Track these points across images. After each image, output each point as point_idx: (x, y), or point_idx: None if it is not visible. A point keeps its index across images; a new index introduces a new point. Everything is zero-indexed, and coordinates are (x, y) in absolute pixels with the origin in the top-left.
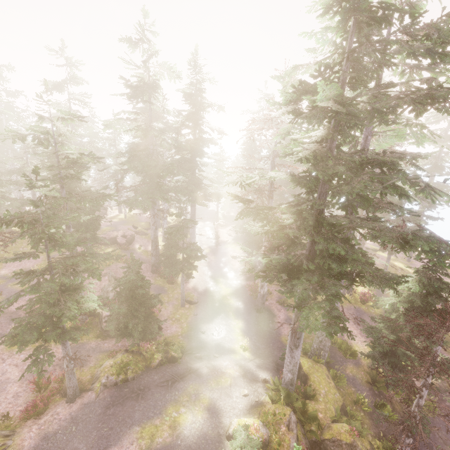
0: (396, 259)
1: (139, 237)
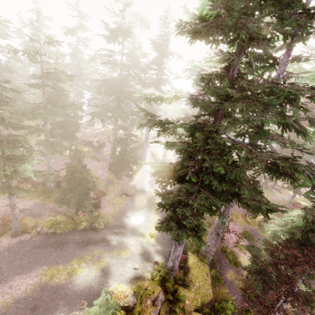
0: (304, 200)
1: (109, 144)
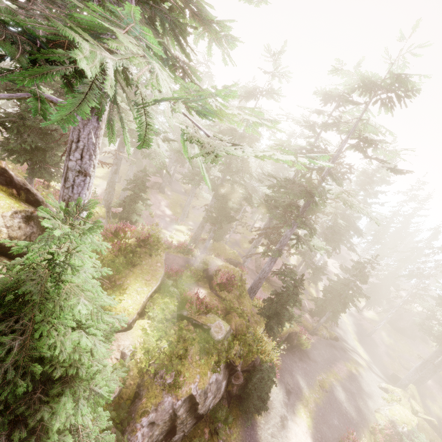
0: None
1: None
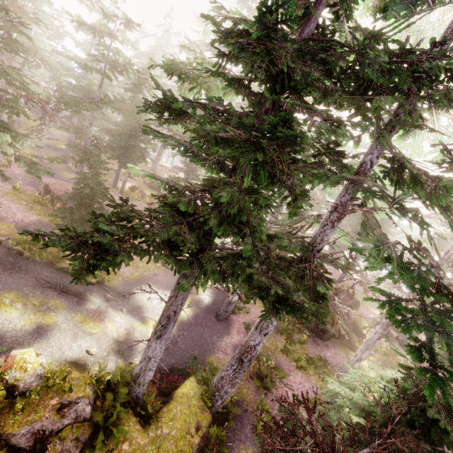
0: None
1: None
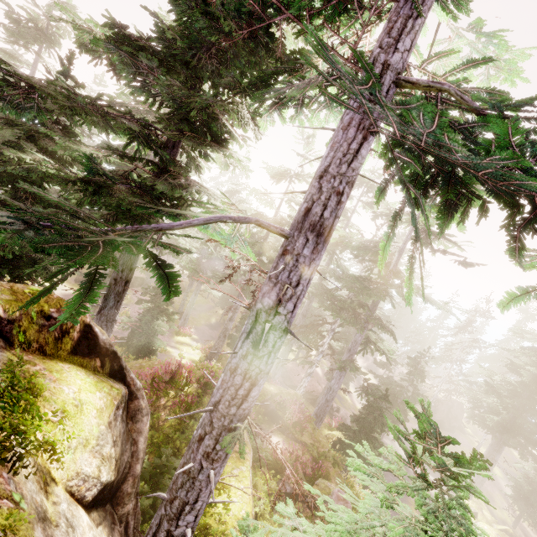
0: None
1: None
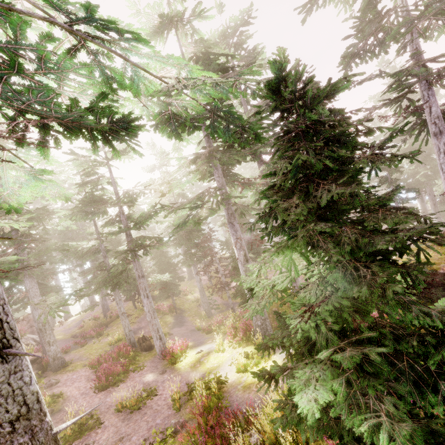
0: None
1: None
